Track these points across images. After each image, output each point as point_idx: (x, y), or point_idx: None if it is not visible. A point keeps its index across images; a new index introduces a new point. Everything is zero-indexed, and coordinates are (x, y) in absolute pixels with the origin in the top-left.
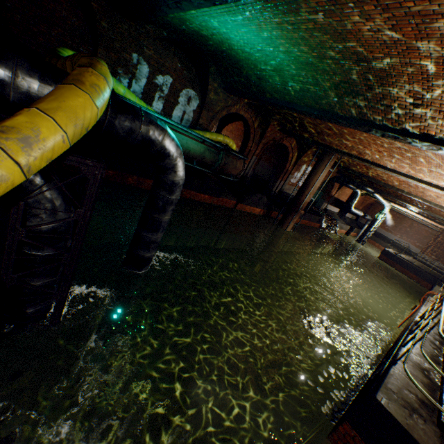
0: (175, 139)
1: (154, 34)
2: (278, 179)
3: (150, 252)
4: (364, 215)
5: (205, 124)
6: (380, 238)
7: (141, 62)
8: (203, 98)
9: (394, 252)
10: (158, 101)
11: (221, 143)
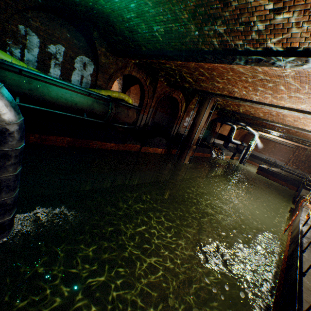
0: None
1: (30, 2)
2: (174, 124)
3: None
4: (241, 143)
5: (103, 85)
6: (255, 158)
7: (30, 33)
8: (97, 63)
9: (266, 167)
10: (55, 68)
11: (110, 96)
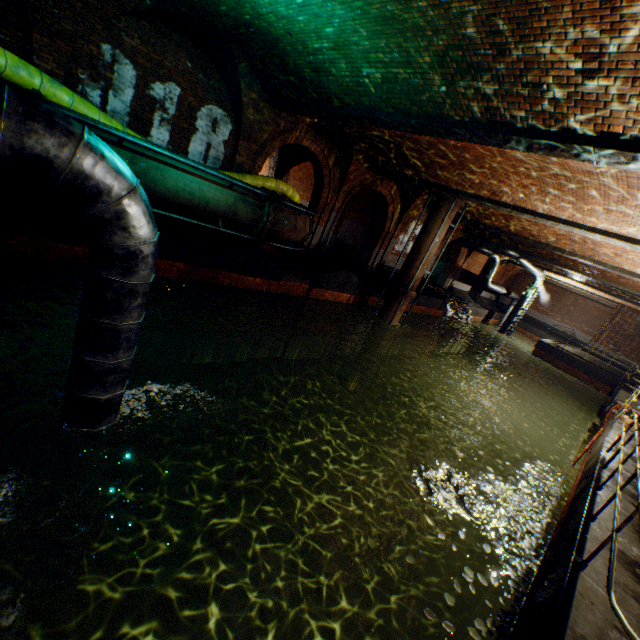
0: (109, 159)
1: (129, 3)
2: (375, 246)
3: (109, 390)
4: (507, 292)
5: (247, 164)
6: (532, 324)
7: (120, 60)
8: (238, 120)
9: (554, 344)
10: (160, 127)
11: (266, 189)
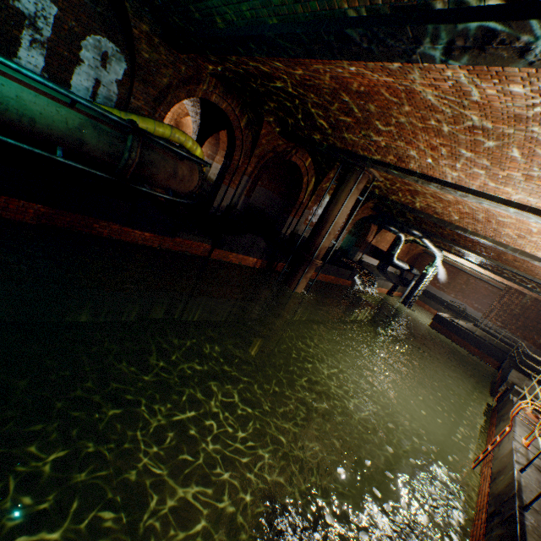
0: None
1: None
2: (289, 215)
3: None
4: (410, 268)
5: (145, 109)
6: (430, 298)
7: None
8: (133, 58)
9: (449, 318)
10: (31, 49)
11: (135, 122)
